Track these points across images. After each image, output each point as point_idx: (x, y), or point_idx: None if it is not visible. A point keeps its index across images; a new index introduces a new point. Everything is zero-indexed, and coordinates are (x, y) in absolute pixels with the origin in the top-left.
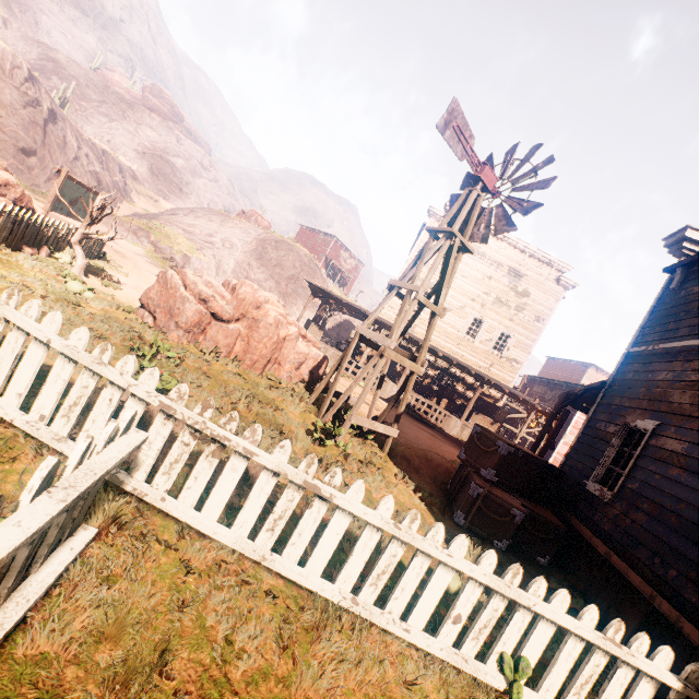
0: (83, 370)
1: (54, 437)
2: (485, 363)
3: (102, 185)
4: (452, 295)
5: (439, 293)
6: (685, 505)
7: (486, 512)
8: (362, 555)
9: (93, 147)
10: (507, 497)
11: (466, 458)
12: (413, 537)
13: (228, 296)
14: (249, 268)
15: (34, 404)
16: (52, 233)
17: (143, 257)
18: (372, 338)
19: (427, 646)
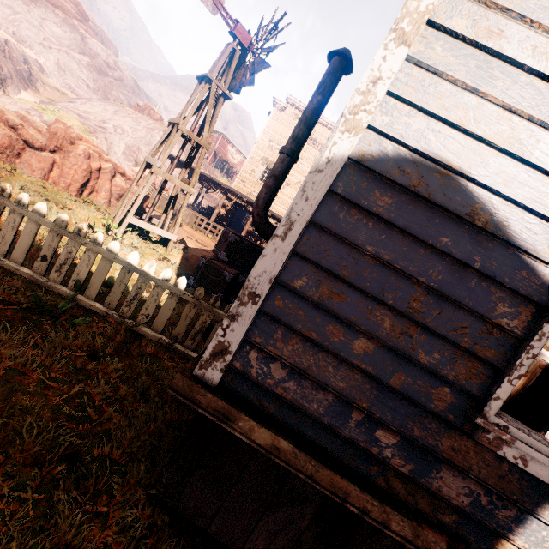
0: None
1: None
2: None
3: (3, 70)
4: (290, 173)
5: (203, 129)
6: None
7: (207, 275)
8: None
9: None
10: (226, 267)
11: (215, 250)
12: None
13: (45, 132)
14: (138, 151)
15: None
16: None
17: None
18: (150, 161)
19: (17, 270)
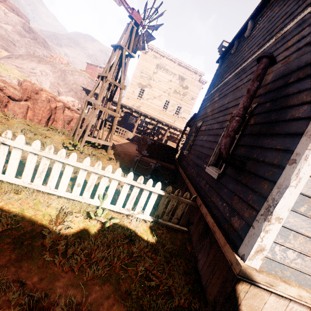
0: None
1: None
2: (172, 120)
3: None
4: (155, 90)
5: (120, 77)
6: (200, 147)
7: (140, 166)
8: (30, 166)
9: None
10: (150, 159)
11: (138, 149)
12: (47, 154)
13: (18, 88)
14: (58, 85)
15: None
16: None
17: None
18: (91, 101)
19: (65, 195)
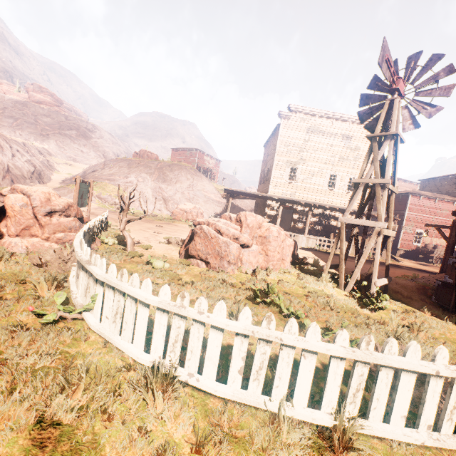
0: (455, 380)
1: (455, 441)
2: (345, 201)
3: (36, 167)
4: (311, 165)
5: (393, 178)
6: None
7: None
8: None
9: (17, 143)
10: None
11: (454, 281)
12: None
13: (238, 227)
14: (161, 190)
15: (420, 420)
16: (97, 226)
17: (99, 209)
18: (362, 224)
19: None
